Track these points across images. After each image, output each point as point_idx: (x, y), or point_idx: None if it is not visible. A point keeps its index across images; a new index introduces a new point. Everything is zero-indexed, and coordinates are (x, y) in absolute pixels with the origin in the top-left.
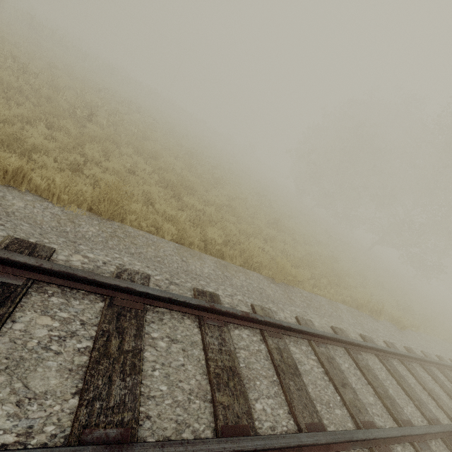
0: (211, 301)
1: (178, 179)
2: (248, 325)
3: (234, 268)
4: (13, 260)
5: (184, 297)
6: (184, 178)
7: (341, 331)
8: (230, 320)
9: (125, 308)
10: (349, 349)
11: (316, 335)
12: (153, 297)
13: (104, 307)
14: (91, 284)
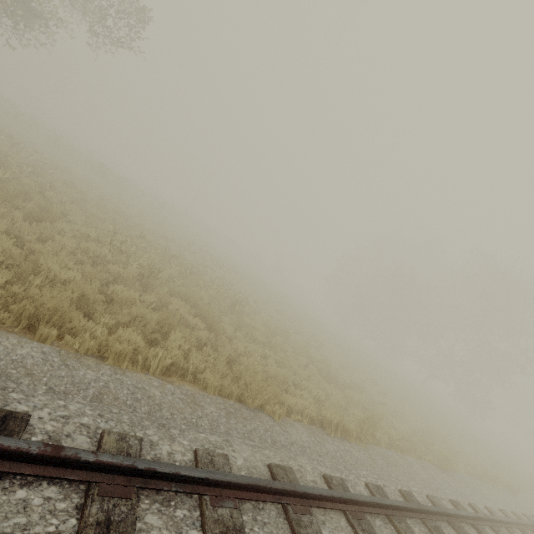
0: (463, 509)
1: (319, 363)
2: (487, 524)
3: (424, 465)
4: (433, 511)
5: (468, 512)
6: (323, 361)
7: (506, 512)
8: (481, 522)
9: (460, 528)
10: (522, 529)
11: (508, 522)
12: (459, 516)
13: (458, 530)
14: (444, 516)
